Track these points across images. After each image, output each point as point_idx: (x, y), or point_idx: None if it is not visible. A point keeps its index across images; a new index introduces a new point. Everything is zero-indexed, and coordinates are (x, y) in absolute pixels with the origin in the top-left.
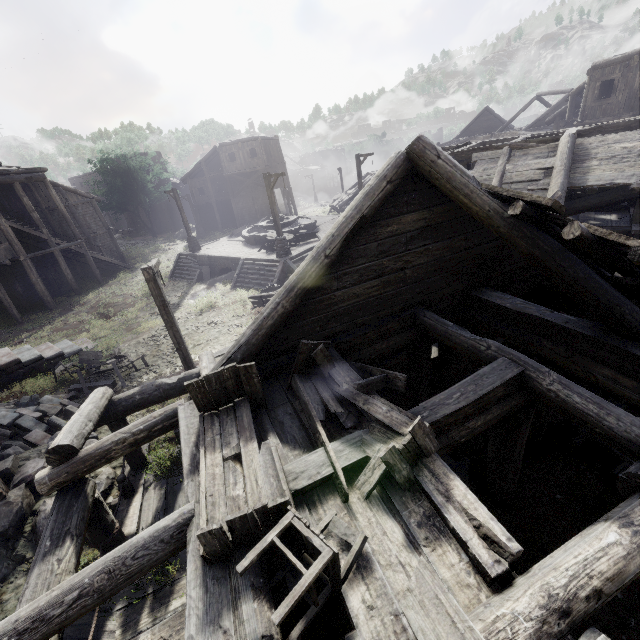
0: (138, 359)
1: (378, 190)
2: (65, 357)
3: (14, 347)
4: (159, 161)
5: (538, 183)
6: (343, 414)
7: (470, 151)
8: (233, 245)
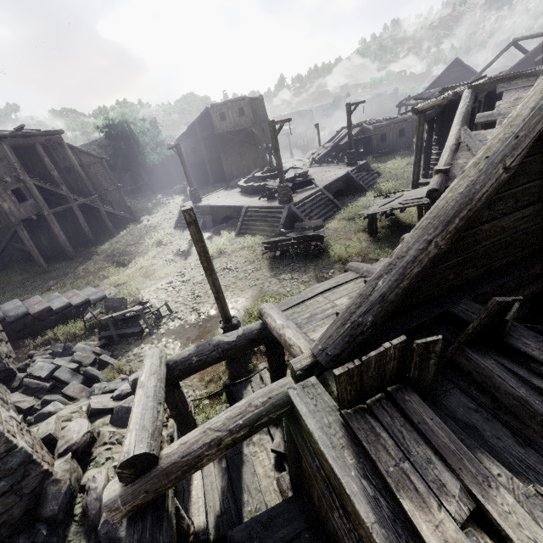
0: (163, 306)
1: None
2: (91, 304)
3: (44, 294)
4: (155, 126)
5: None
6: None
7: (494, 82)
8: (231, 195)
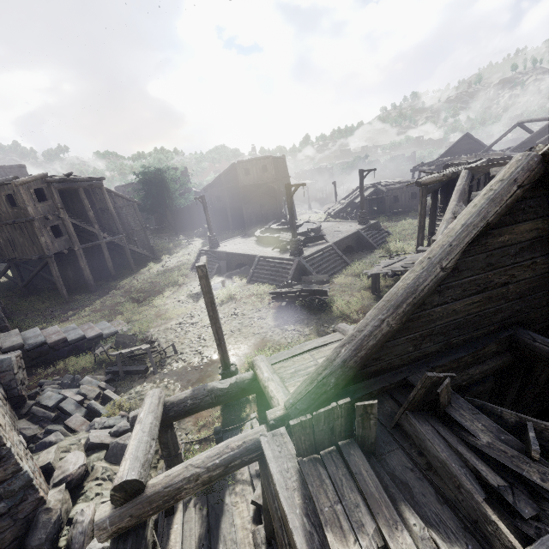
0: (169, 346)
1: (507, 195)
2: (103, 337)
3: (61, 324)
4: (185, 174)
5: None
6: (508, 489)
7: (488, 166)
8: (247, 244)
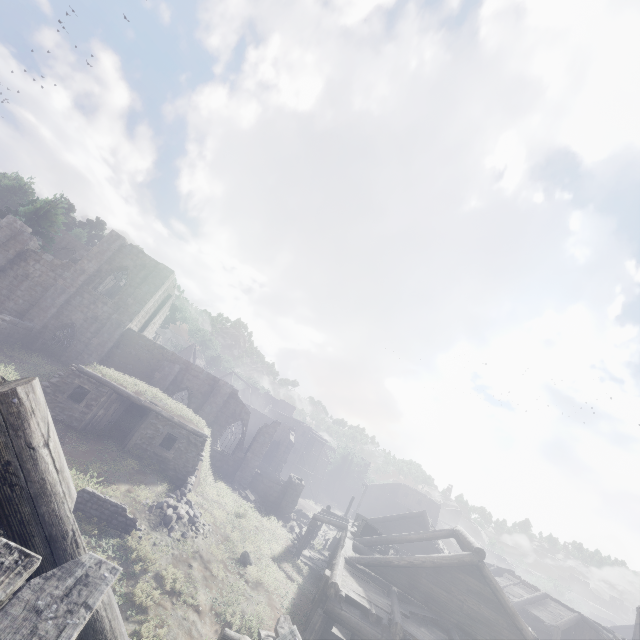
0: None
1: (412, 513)
2: None
3: None
4: None
5: (514, 597)
6: None
7: (505, 570)
8: None
